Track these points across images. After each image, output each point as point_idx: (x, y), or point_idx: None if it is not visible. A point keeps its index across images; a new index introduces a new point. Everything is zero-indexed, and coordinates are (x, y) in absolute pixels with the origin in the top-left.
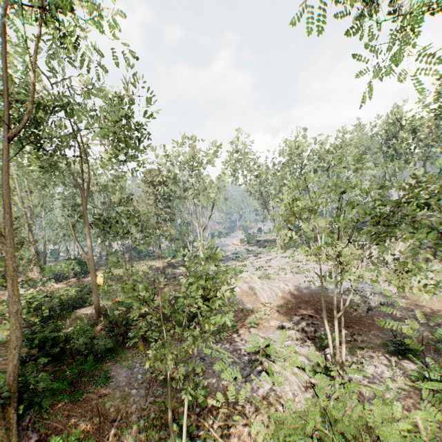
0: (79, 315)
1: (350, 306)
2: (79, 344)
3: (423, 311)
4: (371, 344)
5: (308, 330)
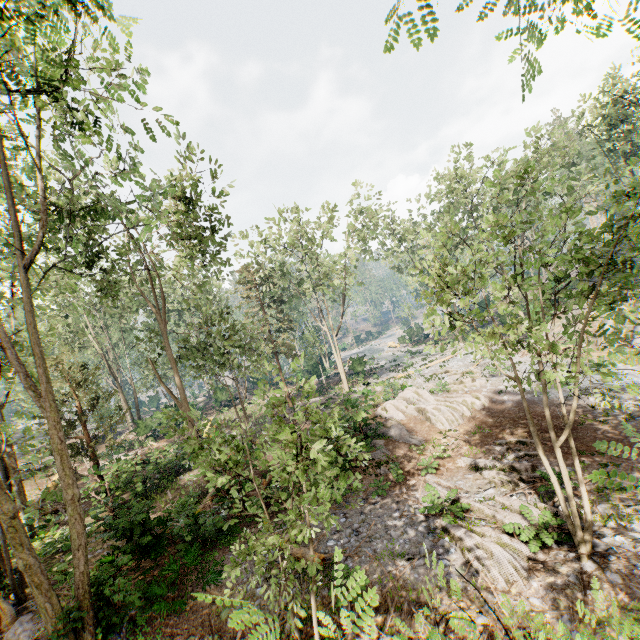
0: (184, 484)
1: (592, 418)
2: (179, 527)
3: None
4: None
5: (520, 468)
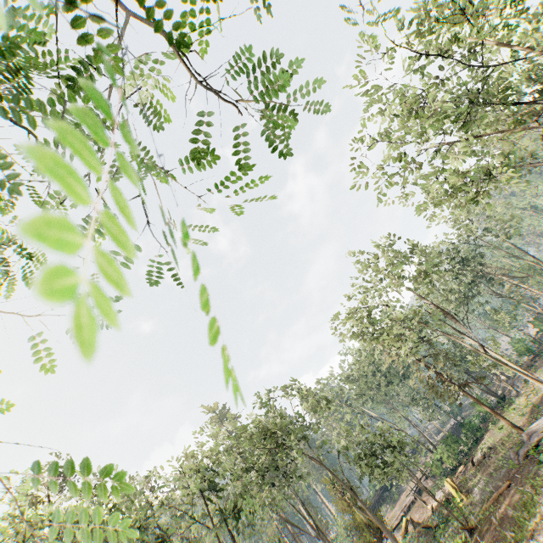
0: None
1: None
2: None
3: None
4: None
5: None
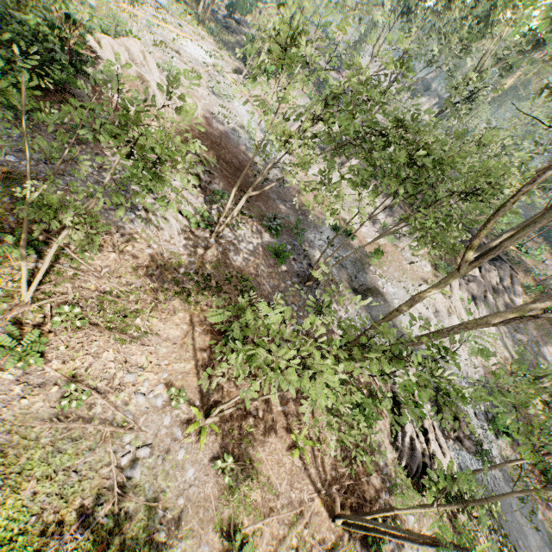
0: None
1: (252, 170)
2: None
3: (301, 200)
4: (252, 214)
5: (204, 179)
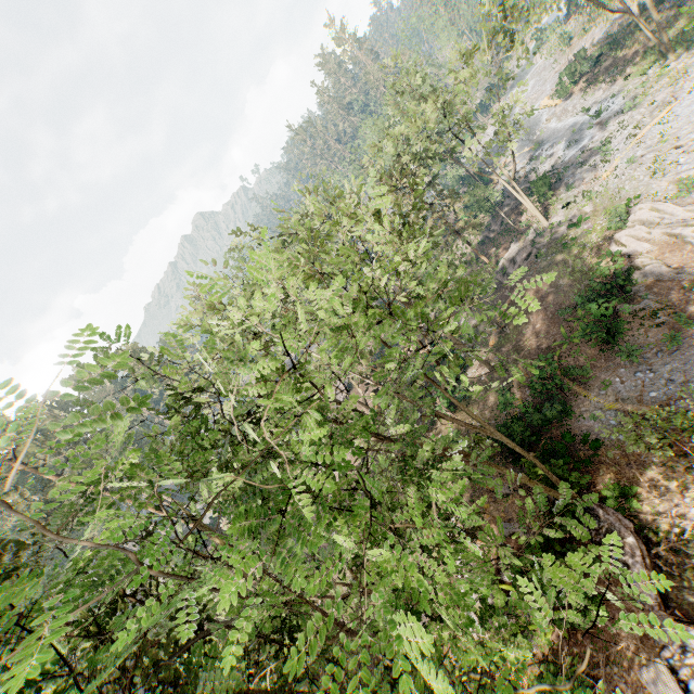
0: (478, 380)
1: None
2: (535, 421)
3: None
4: None
5: None
